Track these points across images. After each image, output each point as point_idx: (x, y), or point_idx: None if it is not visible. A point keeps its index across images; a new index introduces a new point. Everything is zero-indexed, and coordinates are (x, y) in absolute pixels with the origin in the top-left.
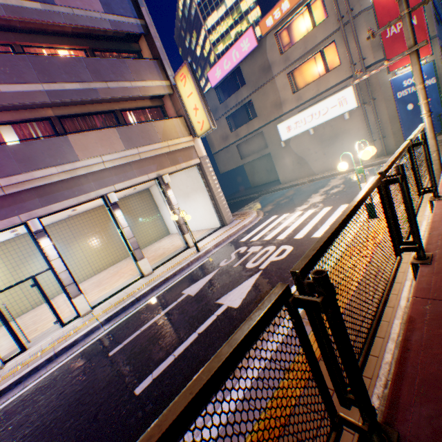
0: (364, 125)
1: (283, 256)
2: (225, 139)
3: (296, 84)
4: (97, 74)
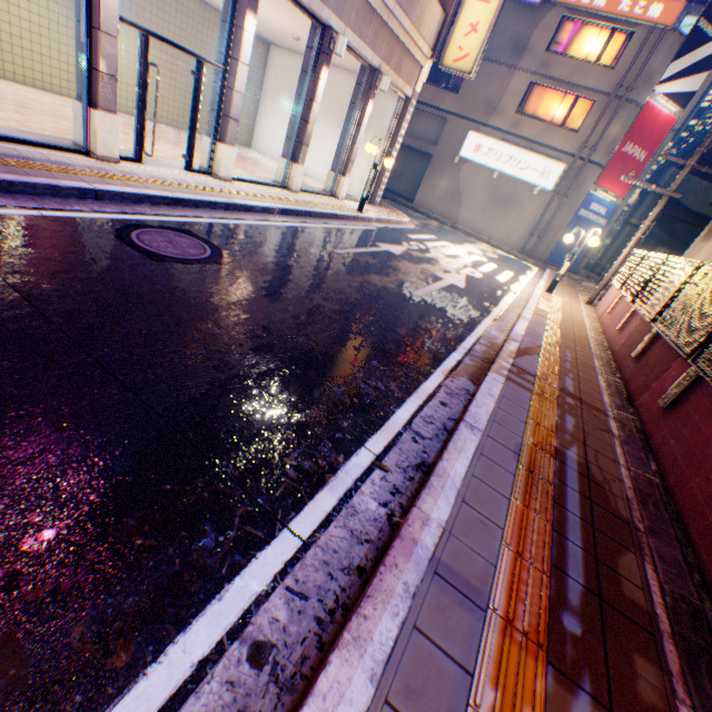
0: (539, 215)
1: (478, 277)
2: None
3: (526, 105)
4: None
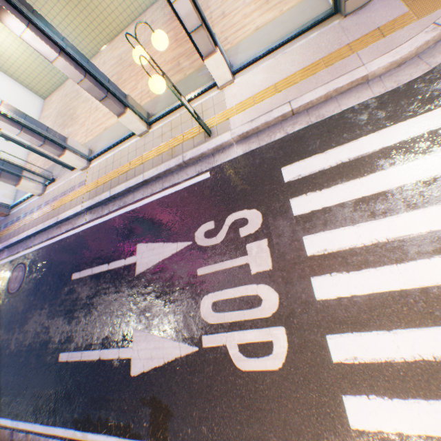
0: None
1: (243, 366)
2: None
3: None
4: None
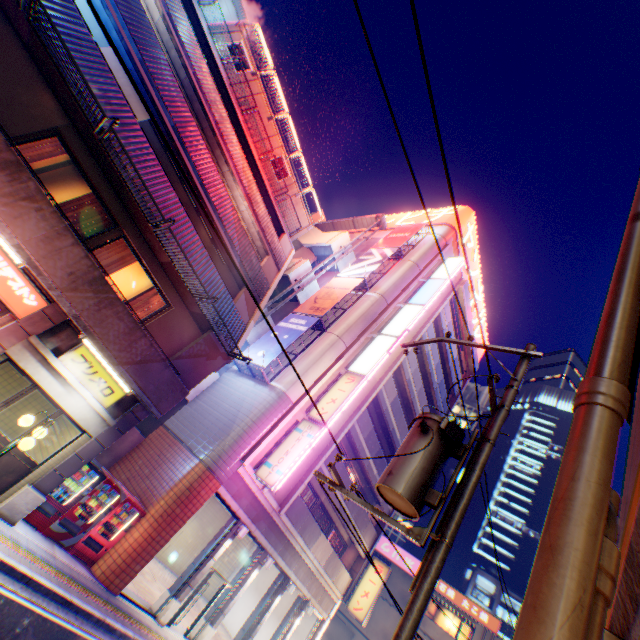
0: None
1: None
2: None
3: None
4: (358, 515)
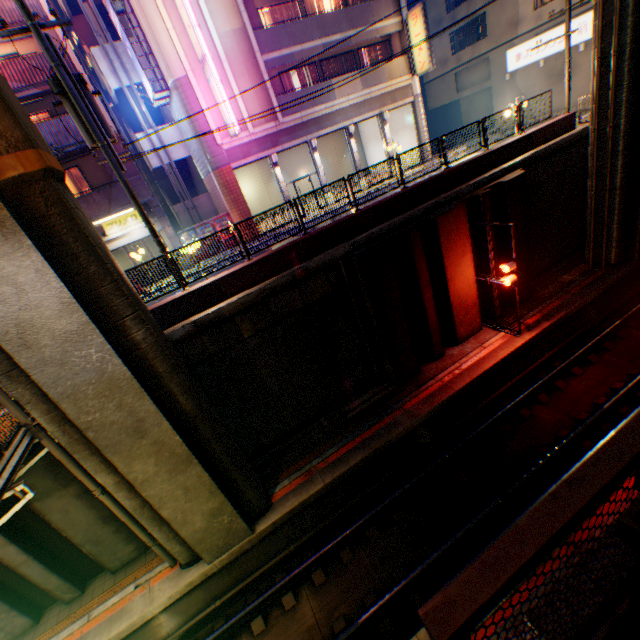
0: None
1: None
2: (443, 64)
3: None
4: (351, 23)
